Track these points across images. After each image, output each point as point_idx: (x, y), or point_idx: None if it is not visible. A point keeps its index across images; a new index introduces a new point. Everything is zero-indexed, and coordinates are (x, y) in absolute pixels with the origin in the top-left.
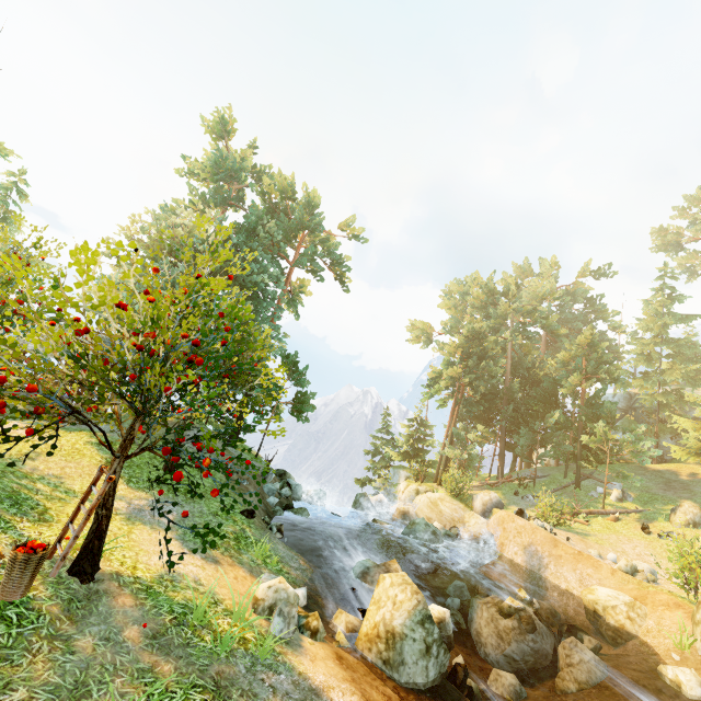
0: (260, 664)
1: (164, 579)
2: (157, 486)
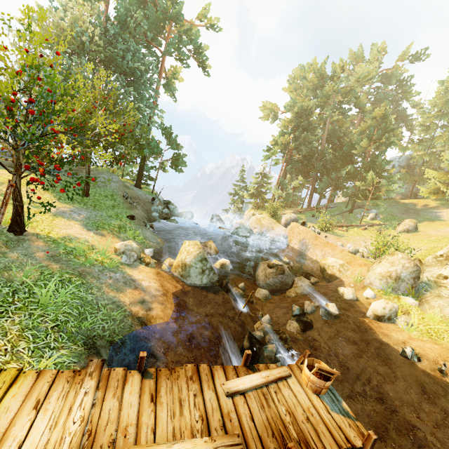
0: (107, 270)
1: (66, 238)
2: (77, 203)
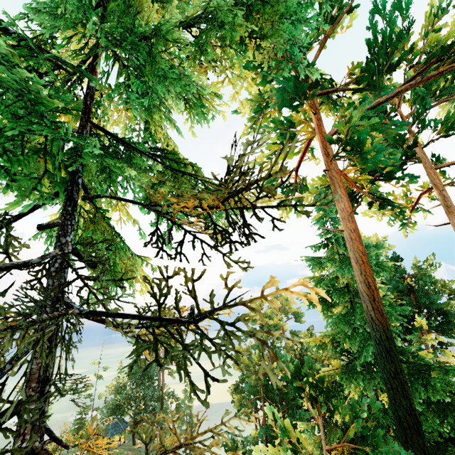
0: None
1: None
2: None
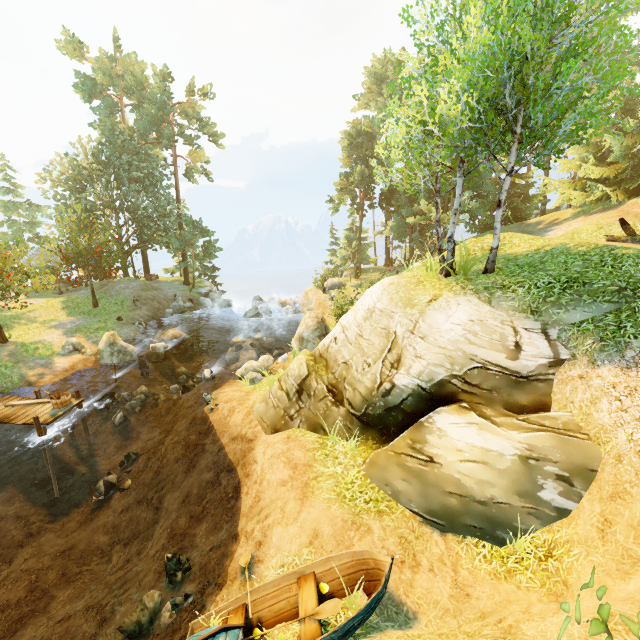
0: (40, 358)
1: (35, 342)
2: (83, 314)
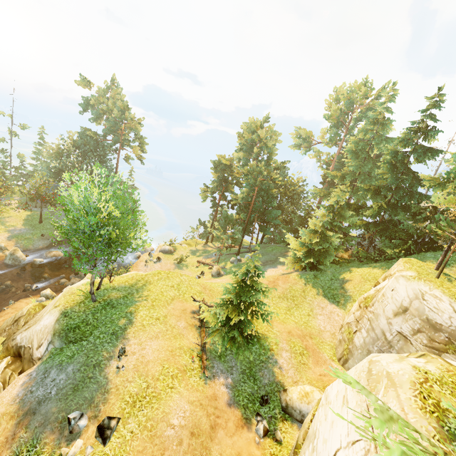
0: None
1: None
2: (30, 226)
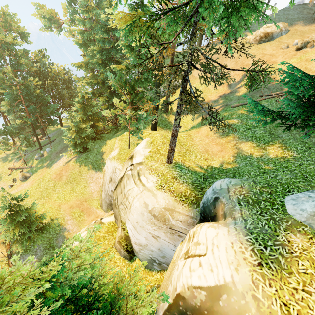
0: None
1: None
2: None
